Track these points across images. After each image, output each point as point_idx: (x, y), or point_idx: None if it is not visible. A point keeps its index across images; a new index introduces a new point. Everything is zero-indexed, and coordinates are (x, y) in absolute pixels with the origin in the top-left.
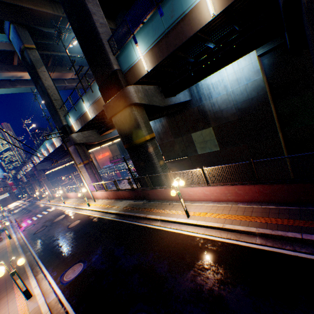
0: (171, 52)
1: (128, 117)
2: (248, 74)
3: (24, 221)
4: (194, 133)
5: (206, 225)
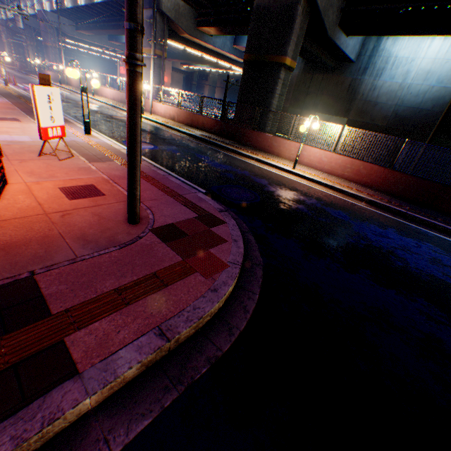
0: None
1: (284, 11)
2: (447, 74)
3: (17, 82)
4: (320, 115)
5: (314, 180)
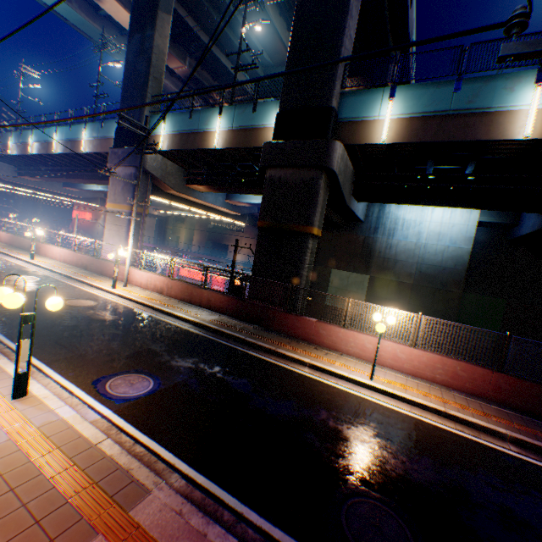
0: (438, 141)
1: (304, 184)
2: (457, 236)
3: None
4: (337, 271)
5: (414, 401)
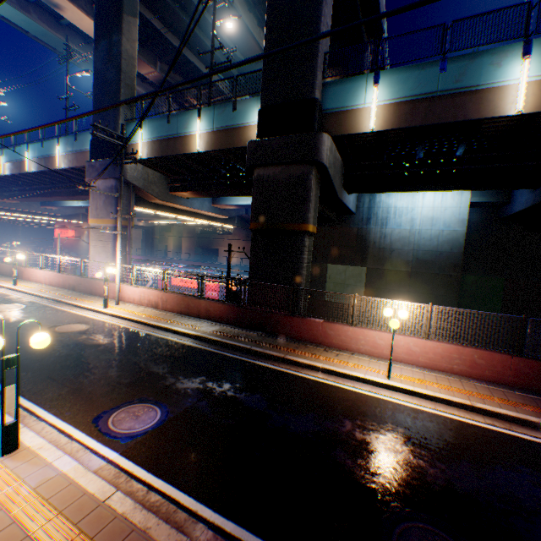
0: (429, 124)
1: (295, 180)
2: (450, 219)
3: None
4: (334, 265)
5: (437, 397)
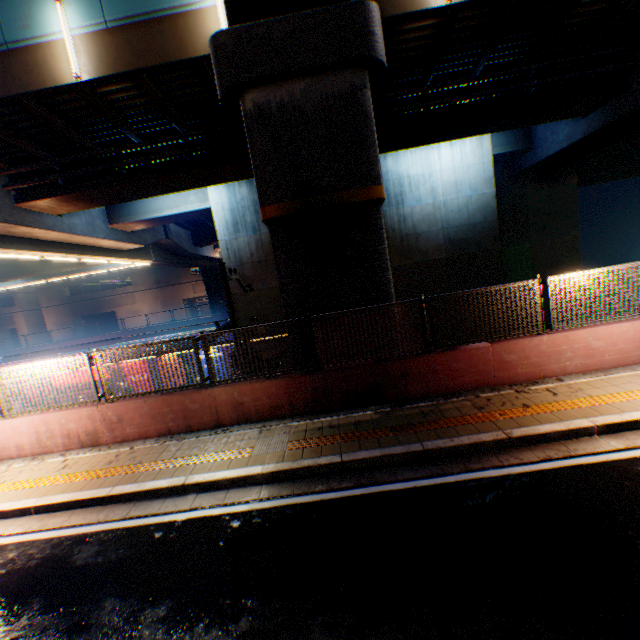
0: None
1: (340, 104)
2: (476, 180)
3: None
4: None
5: None
